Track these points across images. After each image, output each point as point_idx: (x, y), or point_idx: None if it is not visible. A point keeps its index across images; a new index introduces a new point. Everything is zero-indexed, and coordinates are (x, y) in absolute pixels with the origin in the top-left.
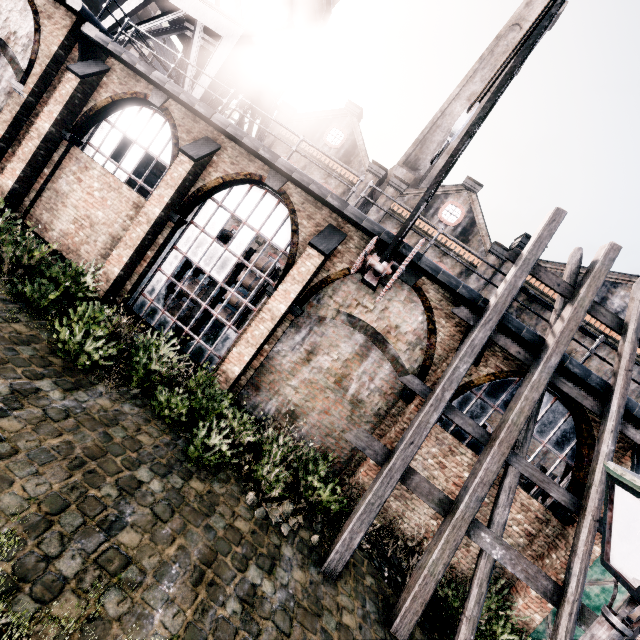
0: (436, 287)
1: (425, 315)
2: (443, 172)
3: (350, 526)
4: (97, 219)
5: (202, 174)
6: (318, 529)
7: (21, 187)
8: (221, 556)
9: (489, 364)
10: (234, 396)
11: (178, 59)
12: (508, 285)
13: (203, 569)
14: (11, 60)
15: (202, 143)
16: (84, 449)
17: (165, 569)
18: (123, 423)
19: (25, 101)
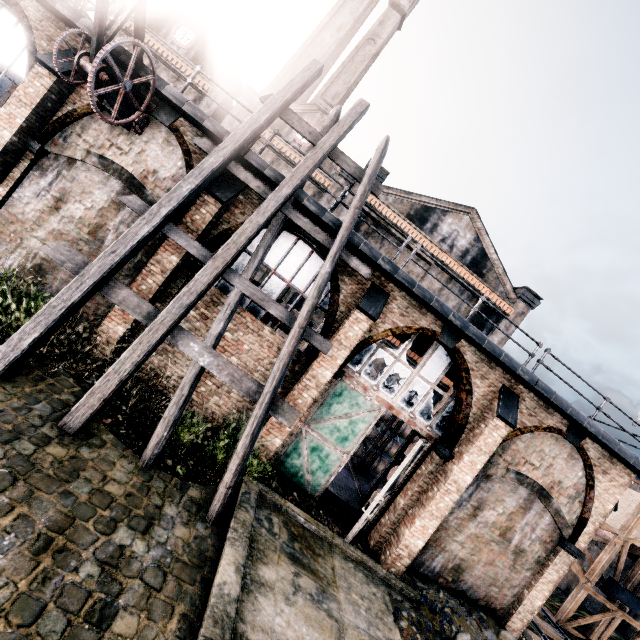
0: (195, 130)
1: (185, 160)
2: None
3: (22, 328)
4: None
5: None
6: None
7: None
8: None
9: (247, 212)
10: None
11: None
12: (250, 119)
13: None
14: None
15: None
16: None
17: None
18: None
19: None
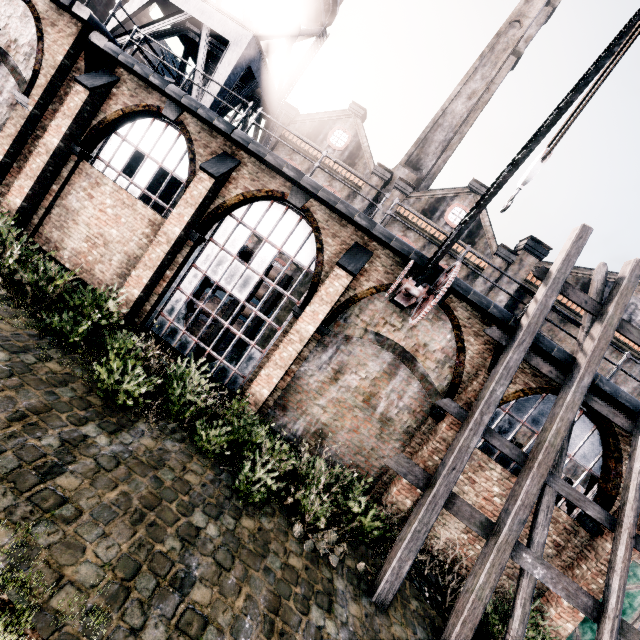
0: (464, 305)
1: (453, 333)
2: (488, 202)
3: (398, 555)
4: (111, 237)
5: (221, 191)
6: (361, 555)
7: (29, 205)
8: (284, 600)
9: (518, 381)
10: (261, 417)
11: (192, 70)
12: (539, 305)
13: (272, 618)
14: (13, 70)
15: (221, 159)
16: (140, 499)
17: (239, 624)
18: (169, 463)
19: (30, 114)
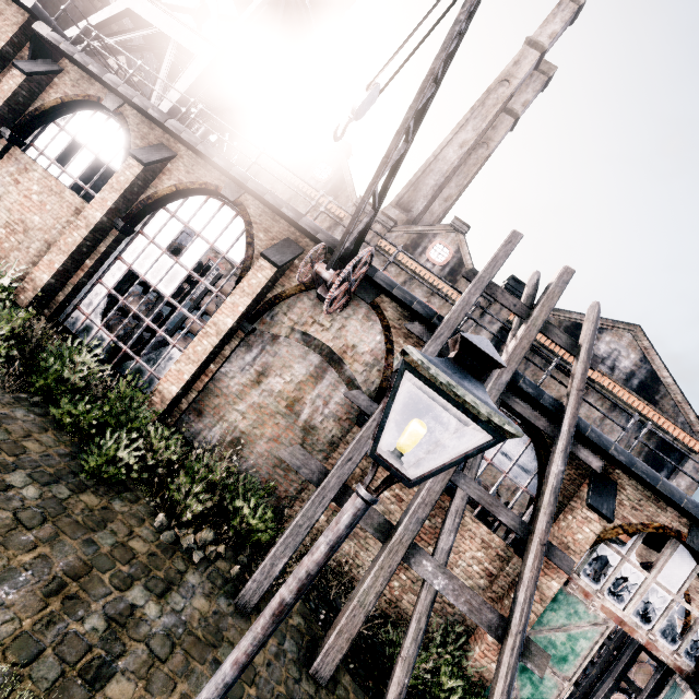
0: (395, 305)
1: (383, 334)
2: (379, 173)
3: (272, 551)
4: (33, 224)
5: (154, 181)
6: (243, 562)
7: None
8: (97, 572)
9: None
10: (172, 422)
11: (137, 65)
12: (462, 301)
13: (66, 581)
14: None
15: (155, 149)
16: None
17: (10, 575)
18: (8, 427)
19: None
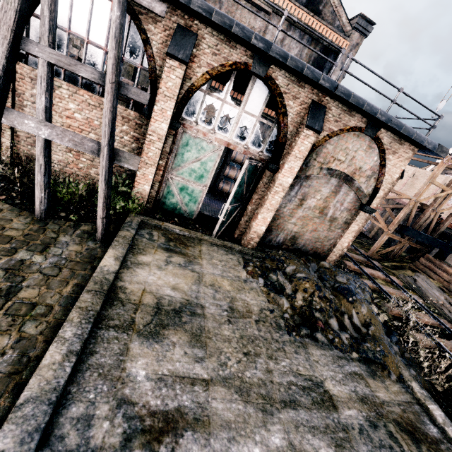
0: None
1: None
2: None
3: None
4: None
5: None
6: None
7: None
8: None
9: None
10: None
11: None
12: None
13: None
14: None
15: None
16: None
17: None
18: None
19: None
